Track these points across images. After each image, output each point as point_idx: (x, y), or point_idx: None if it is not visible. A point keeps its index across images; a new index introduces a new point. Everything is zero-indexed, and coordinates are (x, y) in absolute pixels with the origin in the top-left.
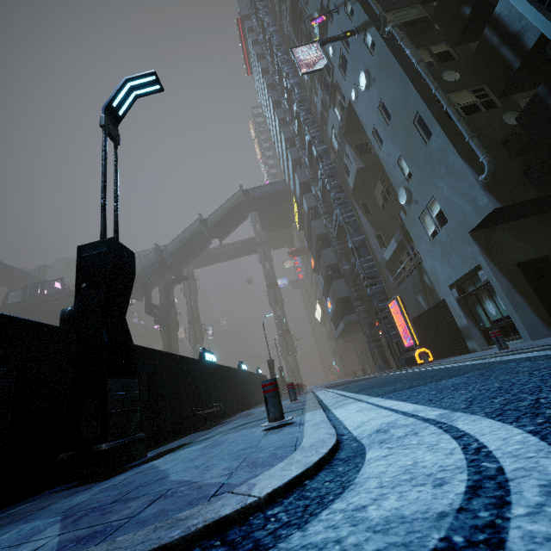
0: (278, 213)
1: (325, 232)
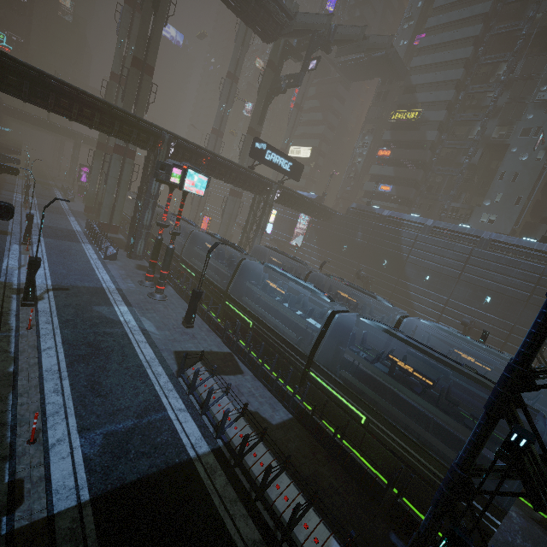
0: (368, 73)
1: (428, 162)
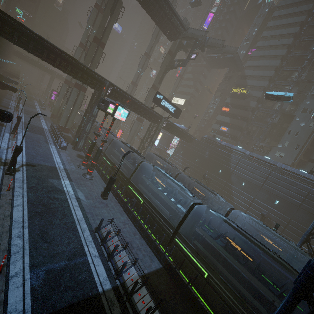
0: (221, 64)
1: (249, 118)
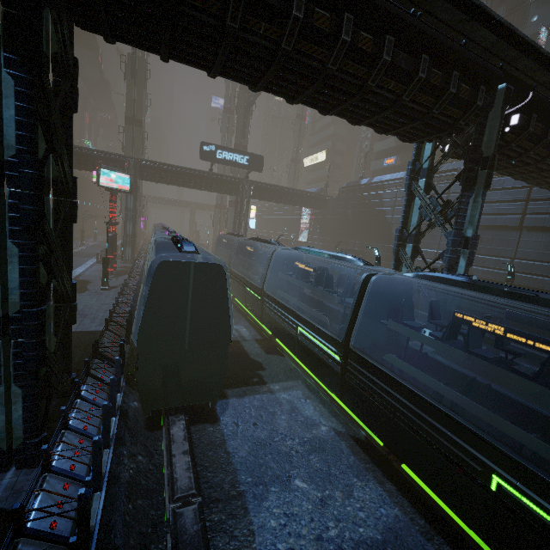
0: None
1: None
